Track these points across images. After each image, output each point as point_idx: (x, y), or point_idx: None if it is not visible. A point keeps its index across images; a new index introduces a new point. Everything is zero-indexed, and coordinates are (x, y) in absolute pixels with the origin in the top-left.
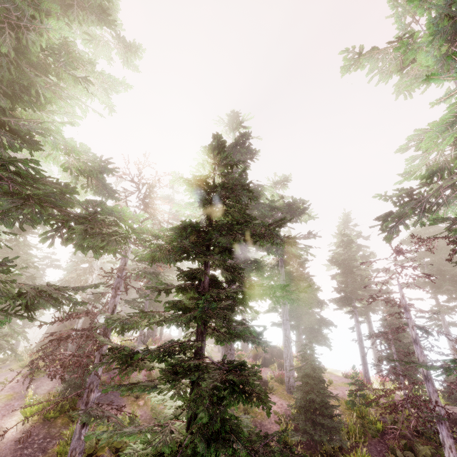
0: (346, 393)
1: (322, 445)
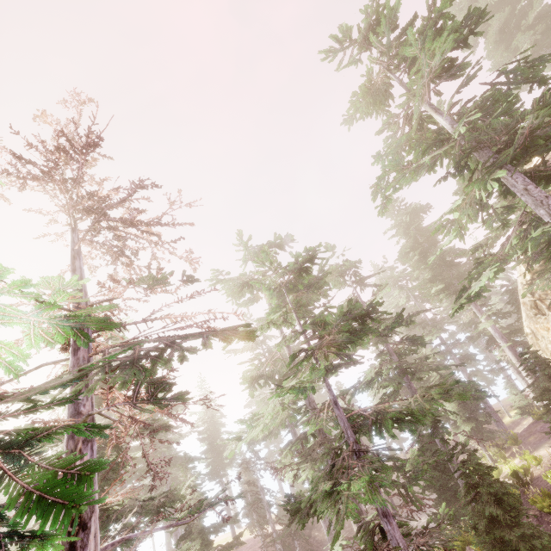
0: None
1: None
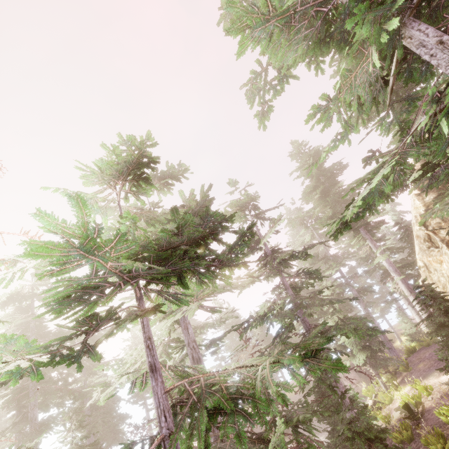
0: None
1: None
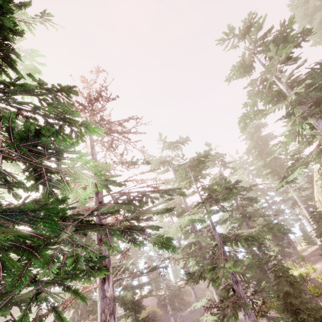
0: None
1: None
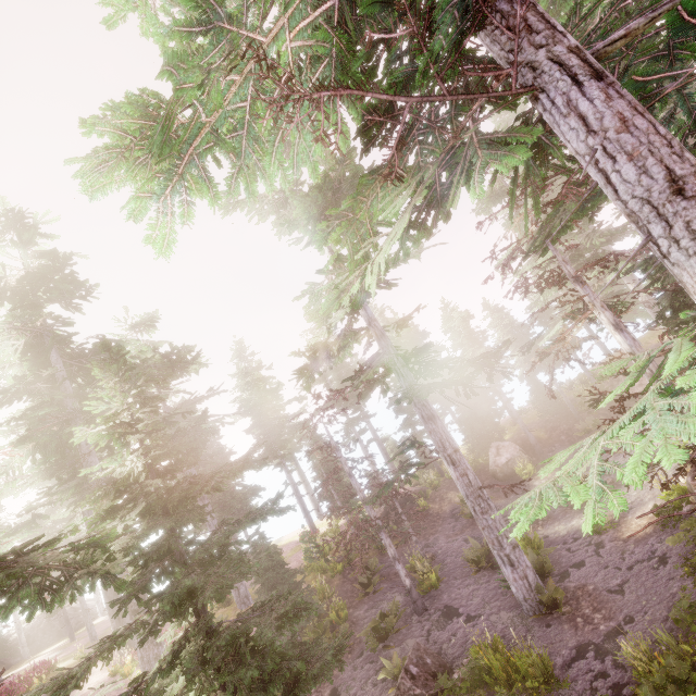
0: (303, 559)
1: (301, 632)
